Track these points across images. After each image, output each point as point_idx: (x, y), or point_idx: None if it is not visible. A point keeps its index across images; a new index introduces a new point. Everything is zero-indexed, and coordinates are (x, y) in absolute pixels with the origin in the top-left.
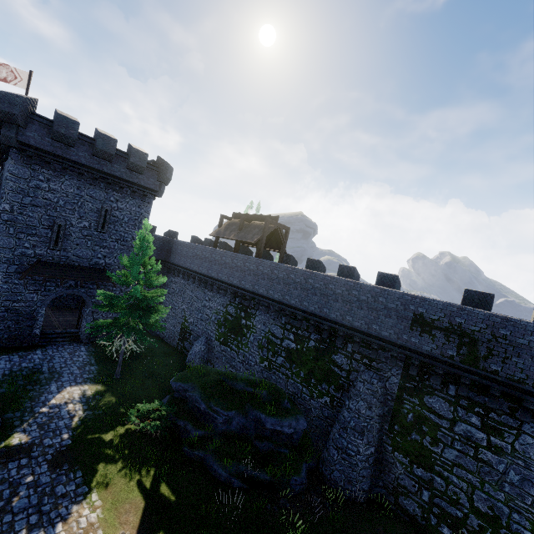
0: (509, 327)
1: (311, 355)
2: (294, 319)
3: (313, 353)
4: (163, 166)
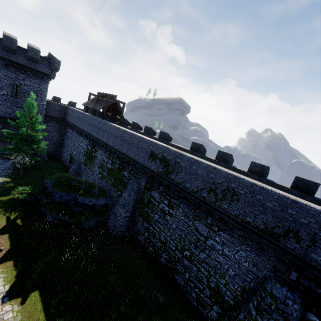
0: (181, 158)
1: (116, 171)
2: (112, 153)
3: (117, 170)
4: (52, 59)
